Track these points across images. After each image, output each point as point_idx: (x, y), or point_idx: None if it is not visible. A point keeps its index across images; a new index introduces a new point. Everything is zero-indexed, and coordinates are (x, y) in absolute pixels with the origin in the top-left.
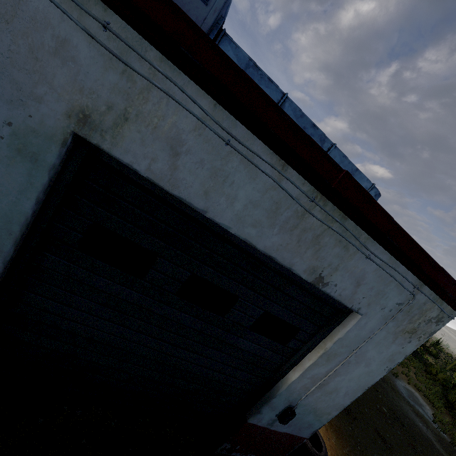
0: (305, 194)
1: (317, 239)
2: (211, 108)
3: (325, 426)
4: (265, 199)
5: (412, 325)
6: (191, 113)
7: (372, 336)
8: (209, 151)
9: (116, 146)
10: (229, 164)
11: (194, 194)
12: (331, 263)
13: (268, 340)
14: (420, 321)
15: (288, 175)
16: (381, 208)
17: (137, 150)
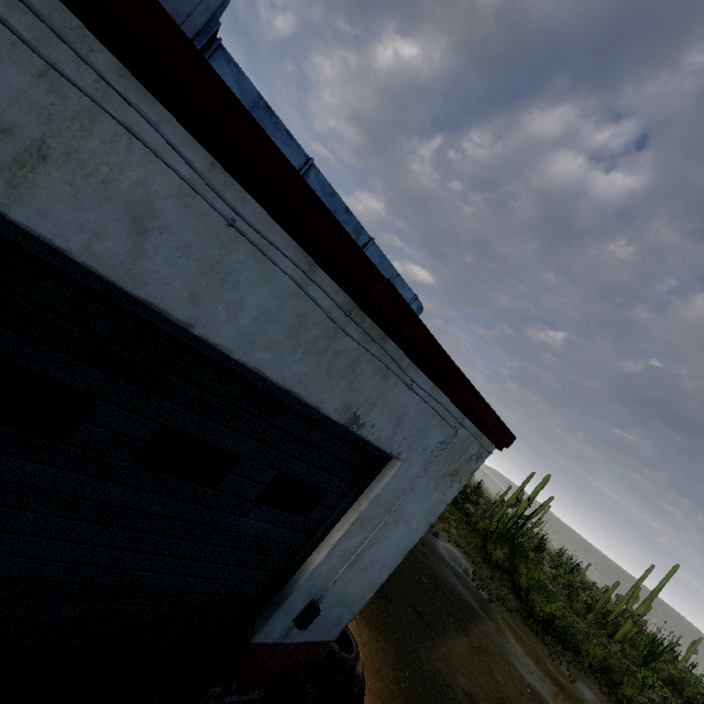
0: (338, 306)
1: (352, 366)
2: (206, 168)
3: (355, 620)
4: (285, 310)
5: (454, 466)
6: (172, 169)
7: (414, 486)
8: (200, 232)
9: (18, 202)
10: (232, 256)
11: (174, 297)
12: (369, 397)
13: (284, 513)
14: (461, 461)
15: (318, 279)
16: (425, 327)
17: (64, 215)
